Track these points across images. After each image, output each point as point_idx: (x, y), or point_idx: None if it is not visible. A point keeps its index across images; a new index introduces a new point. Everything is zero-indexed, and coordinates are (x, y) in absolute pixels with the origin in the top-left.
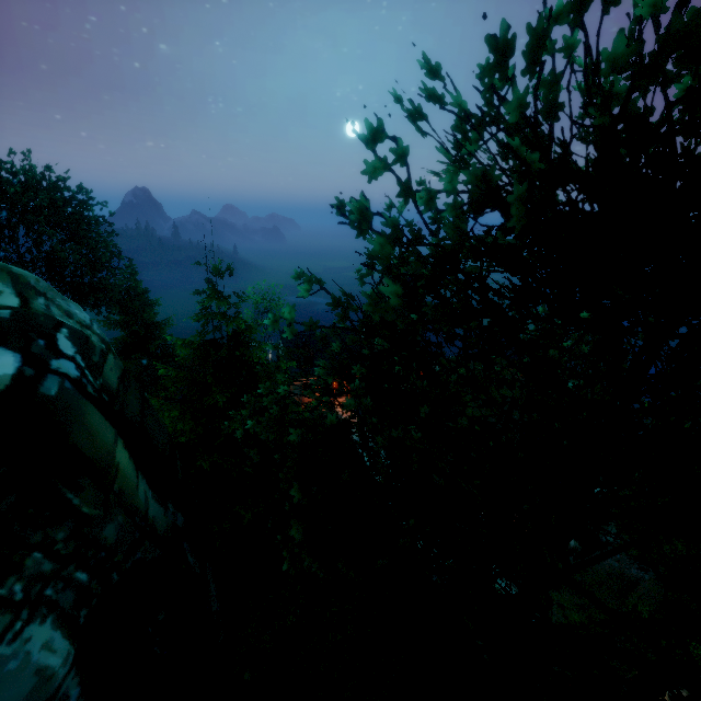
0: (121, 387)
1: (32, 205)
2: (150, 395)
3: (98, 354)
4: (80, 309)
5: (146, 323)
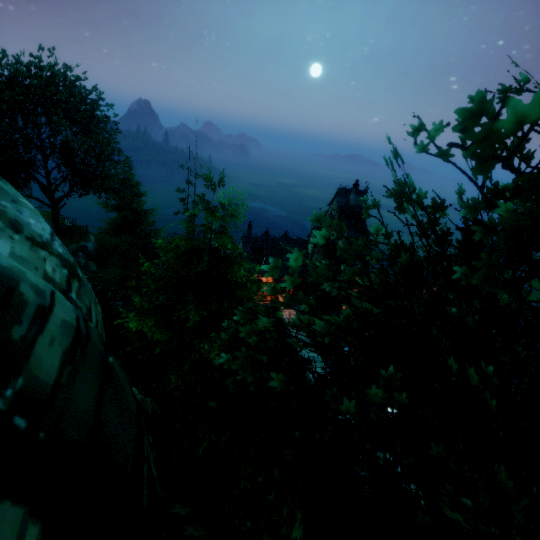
0: (64, 371)
1: (53, 98)
2: (132, 269)
3: (27, 318)
4: (38, 217)
5: (135, 210)
